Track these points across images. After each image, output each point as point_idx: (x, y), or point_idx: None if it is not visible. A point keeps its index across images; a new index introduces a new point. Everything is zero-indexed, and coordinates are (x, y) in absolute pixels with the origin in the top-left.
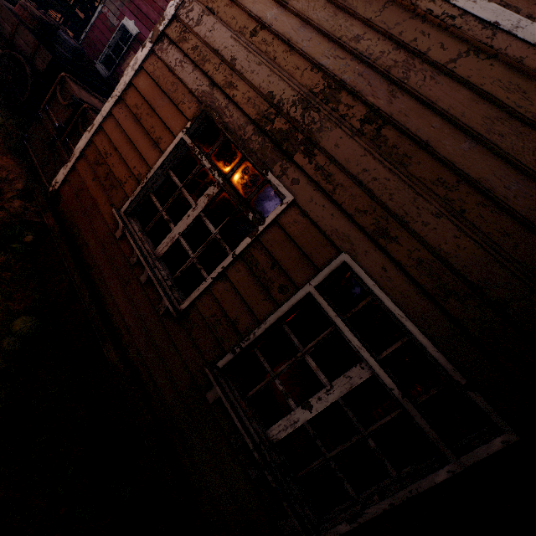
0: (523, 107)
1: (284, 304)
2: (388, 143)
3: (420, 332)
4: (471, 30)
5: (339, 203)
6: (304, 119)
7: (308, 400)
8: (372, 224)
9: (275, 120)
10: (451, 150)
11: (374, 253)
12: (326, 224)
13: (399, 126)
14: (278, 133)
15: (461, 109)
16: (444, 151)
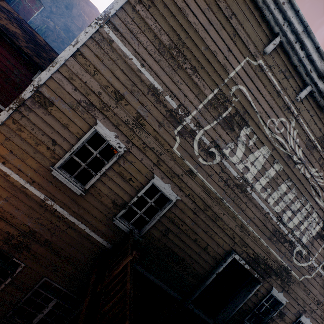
0: (82, 242)
1: (28, 293)
2: (53, 248)
3: (67, 289)
4: (69, 223)
5: (41, 264)
6: (24, 241)
7: (42, 311)
8: (52, 268)
9: (12, 240)
10: (69, 250)
11: (54, 274)
12: (38, 270)
13: (55, 244)
14: (15, 244)
15: (69, 241)
16: (67, 250)
